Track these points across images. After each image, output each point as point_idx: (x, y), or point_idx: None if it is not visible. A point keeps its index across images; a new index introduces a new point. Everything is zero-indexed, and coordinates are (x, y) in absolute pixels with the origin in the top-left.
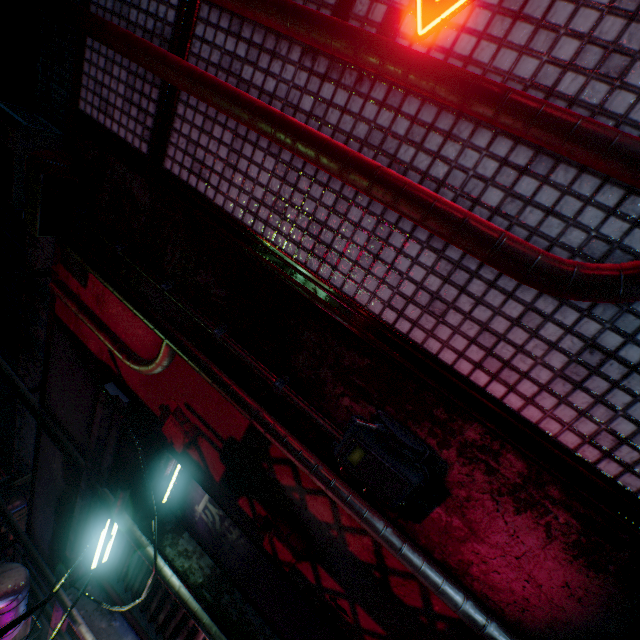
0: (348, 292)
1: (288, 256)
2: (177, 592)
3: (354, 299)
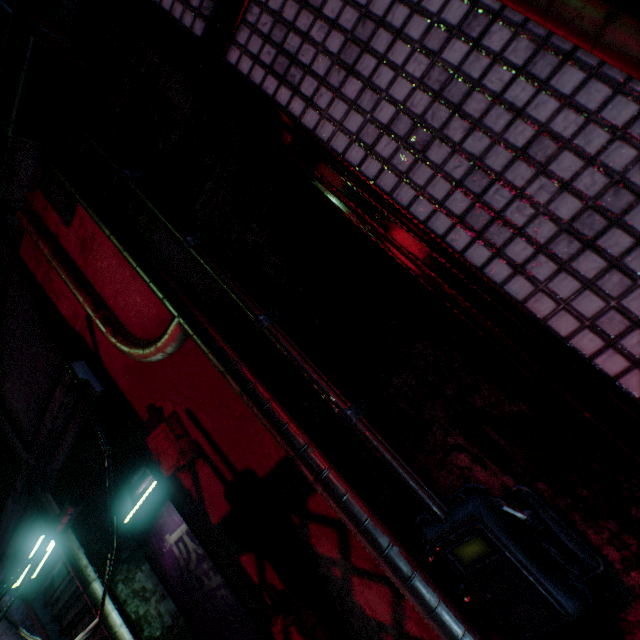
0: (514, 292)
1: (414, 220)
2: None
3: (523, 305)
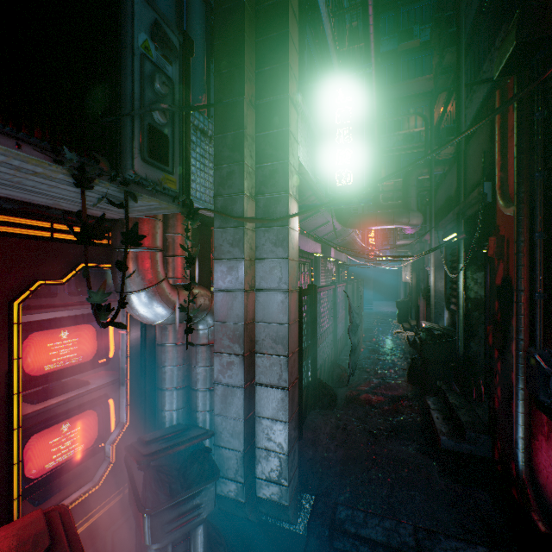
0: None
1: None
2: (457, 292)
3: None
